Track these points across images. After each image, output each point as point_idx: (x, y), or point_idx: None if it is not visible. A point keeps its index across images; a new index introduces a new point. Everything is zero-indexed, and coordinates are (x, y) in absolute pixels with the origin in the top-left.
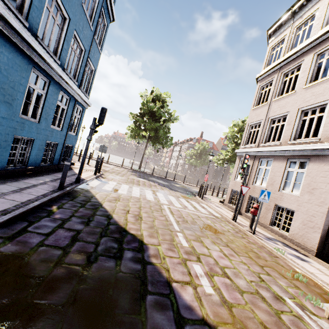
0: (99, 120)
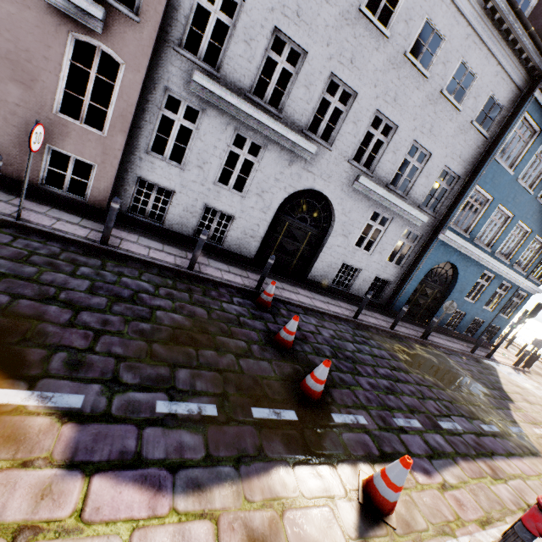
0: (530, 312)
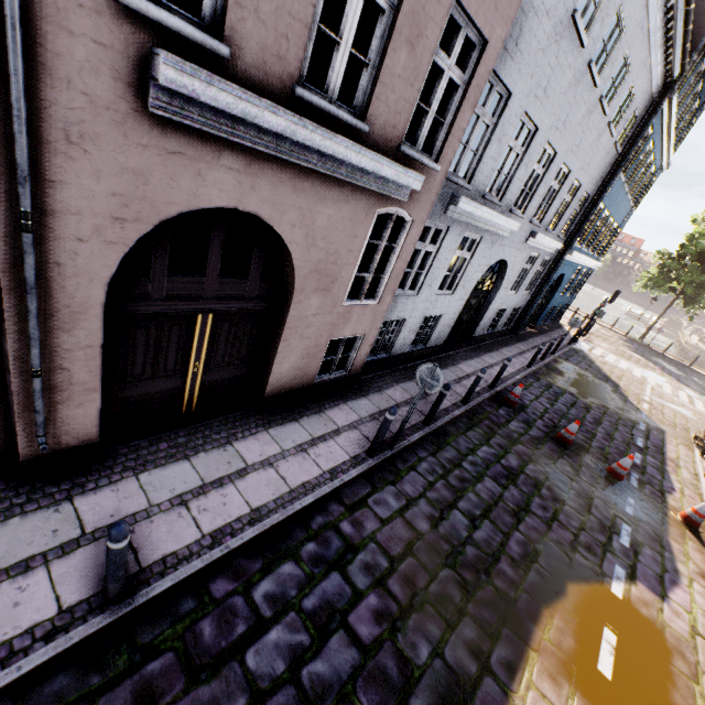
0: (610, 299)
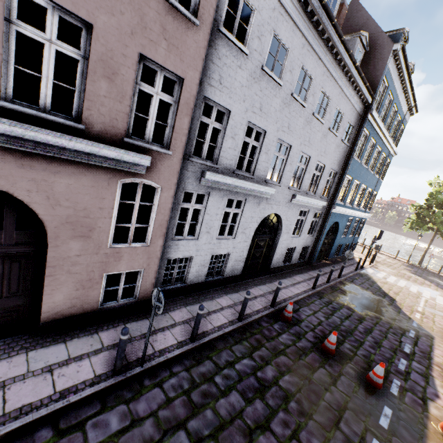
0: (378, 237)
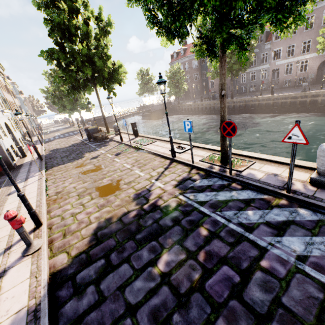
0: None
